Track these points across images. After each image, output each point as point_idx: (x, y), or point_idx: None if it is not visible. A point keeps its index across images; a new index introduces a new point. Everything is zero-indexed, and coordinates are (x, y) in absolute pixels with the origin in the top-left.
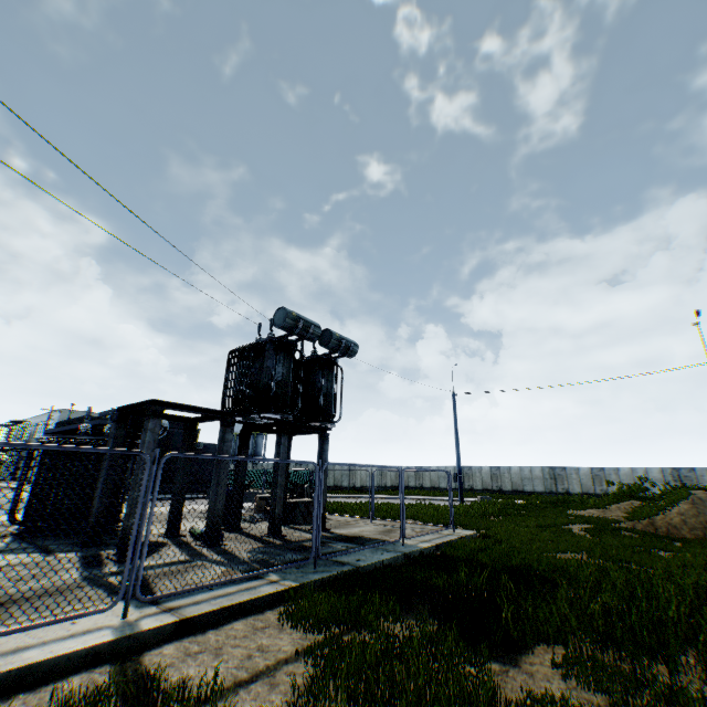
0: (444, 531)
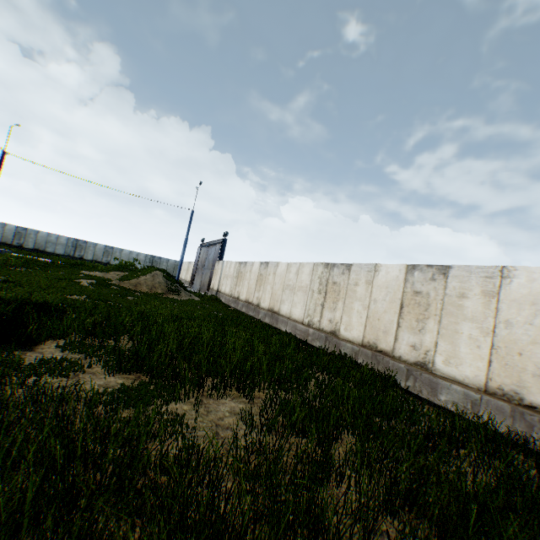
0: None
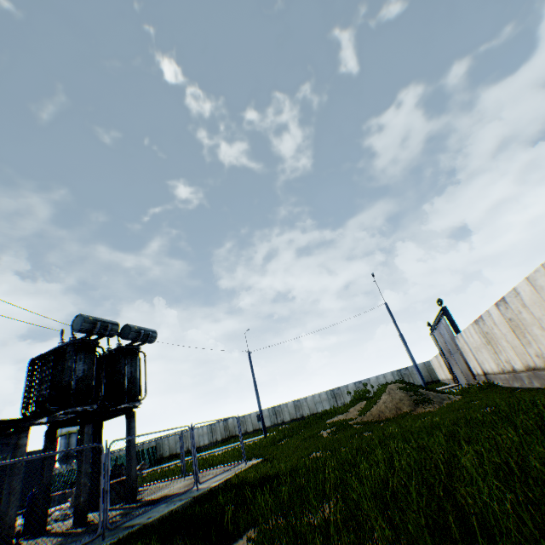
0: (239, 466)
